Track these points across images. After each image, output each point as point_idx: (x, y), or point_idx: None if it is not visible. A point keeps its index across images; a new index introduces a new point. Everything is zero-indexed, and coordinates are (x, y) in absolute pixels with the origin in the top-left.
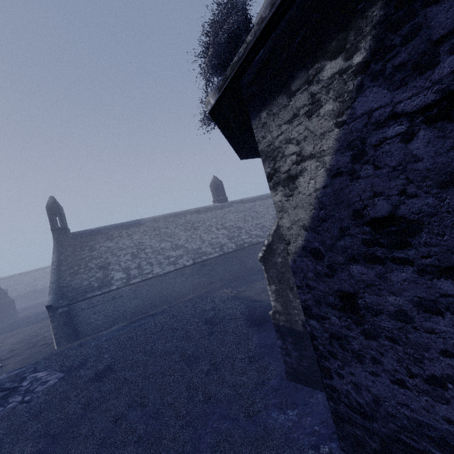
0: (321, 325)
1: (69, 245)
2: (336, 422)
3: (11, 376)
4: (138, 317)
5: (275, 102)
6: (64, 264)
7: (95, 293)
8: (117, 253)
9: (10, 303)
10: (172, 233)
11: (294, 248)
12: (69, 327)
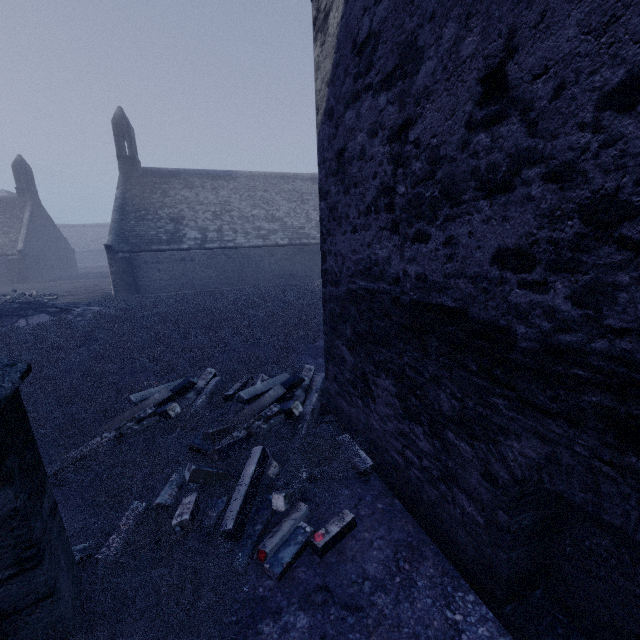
0: (326, 203)
1: (137, 182)
2: (324, 308)
3: (65, 303)
4: (209, 289)
5: None
6: (130, 204)
7: (162, 247)
8: (195, 207)
9: (69, 251)
10: (270, 200)
11: (320, 116)
12: (130, 277)
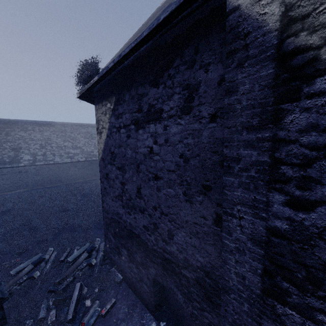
0: (103, 185)
1: None
2: (103, 219)
3: None
4: (37, 187)
5: (100, 105)
6: None
7: (6, 165)
8: (28, 142)
9: None
10: (74, 137)
11: (100, 157)
12: None
